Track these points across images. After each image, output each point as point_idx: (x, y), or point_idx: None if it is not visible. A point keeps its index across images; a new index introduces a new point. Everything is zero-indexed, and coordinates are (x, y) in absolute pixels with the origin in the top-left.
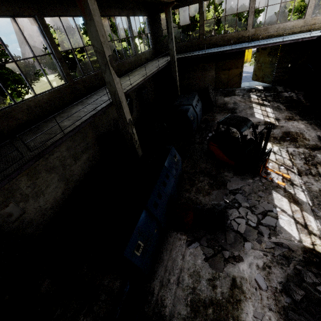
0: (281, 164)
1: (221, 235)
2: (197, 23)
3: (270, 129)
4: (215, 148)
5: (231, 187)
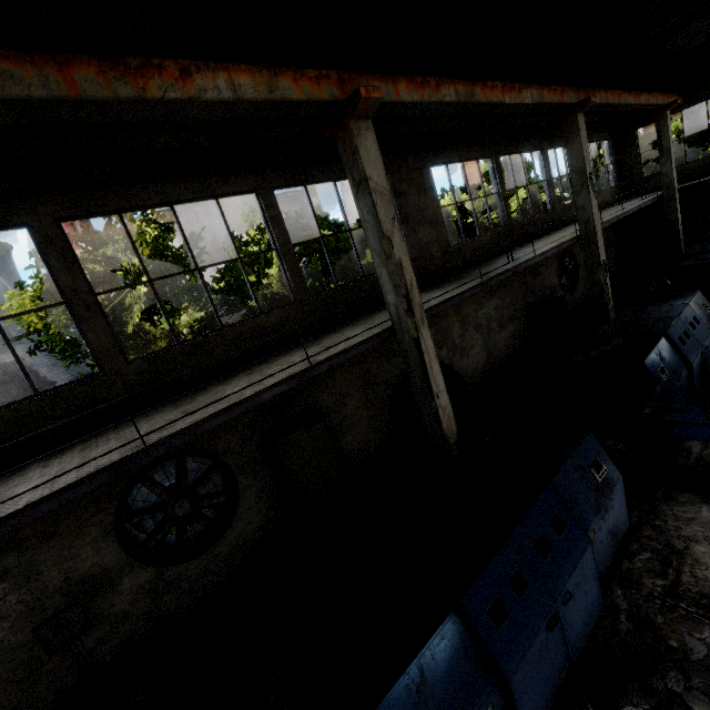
0: None
1: None
2: None
3: None
4: None
5: None
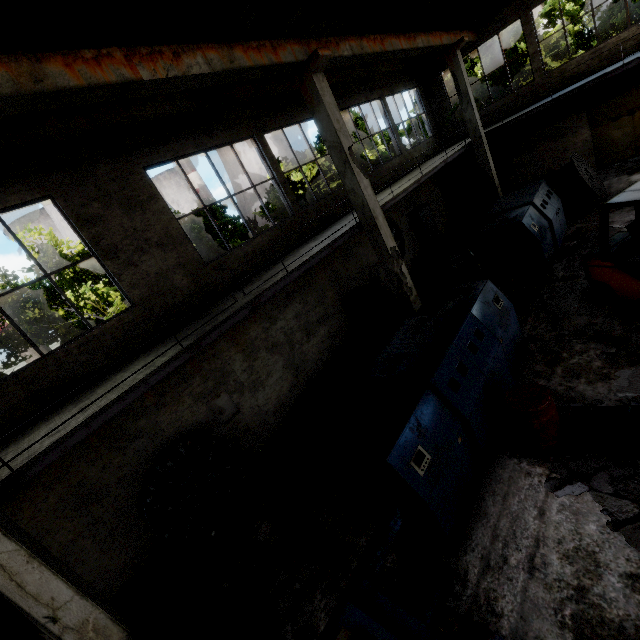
0: None
1: None
2: (526, 57)
3: None
4: (610, 271)
5: None
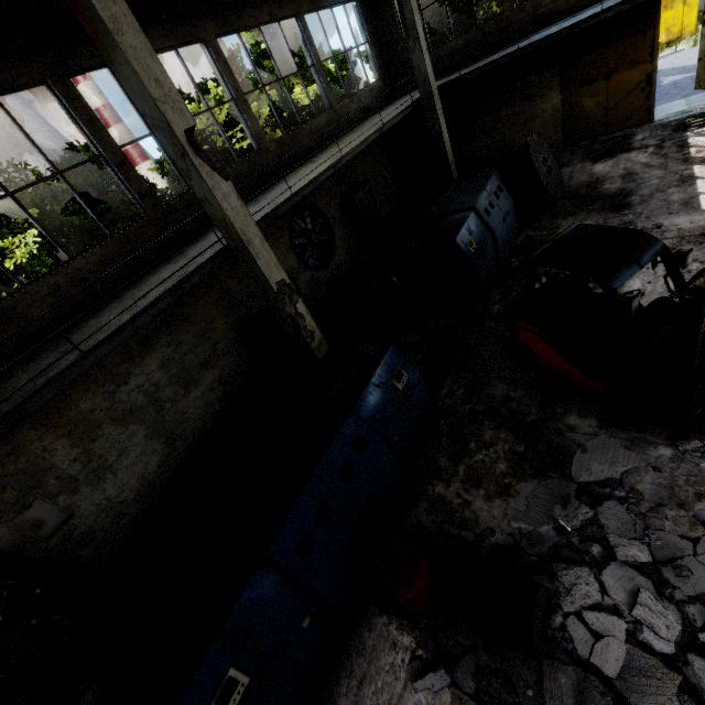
0: None
1: (525, 667)
2: None
3: None
4: (534, 337)
5: (586, 474)
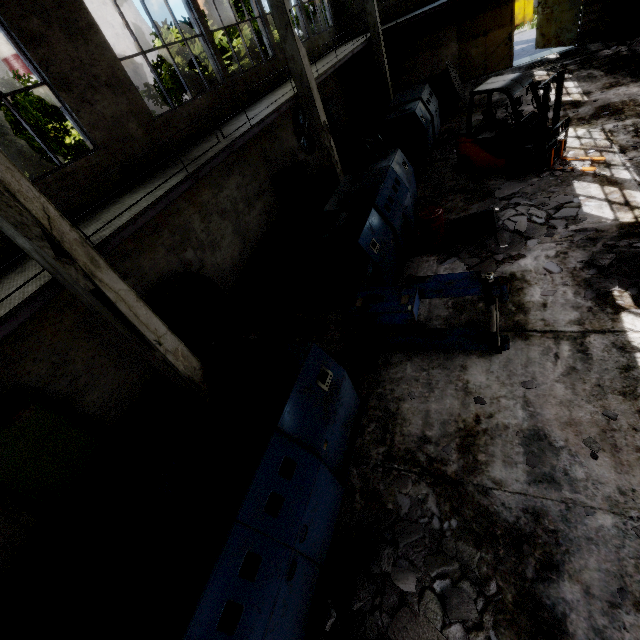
0: (590, 148)
1: (489, 240)
2: None
3: (561, 77)
4: (470, 145)
5: (502, 195)
